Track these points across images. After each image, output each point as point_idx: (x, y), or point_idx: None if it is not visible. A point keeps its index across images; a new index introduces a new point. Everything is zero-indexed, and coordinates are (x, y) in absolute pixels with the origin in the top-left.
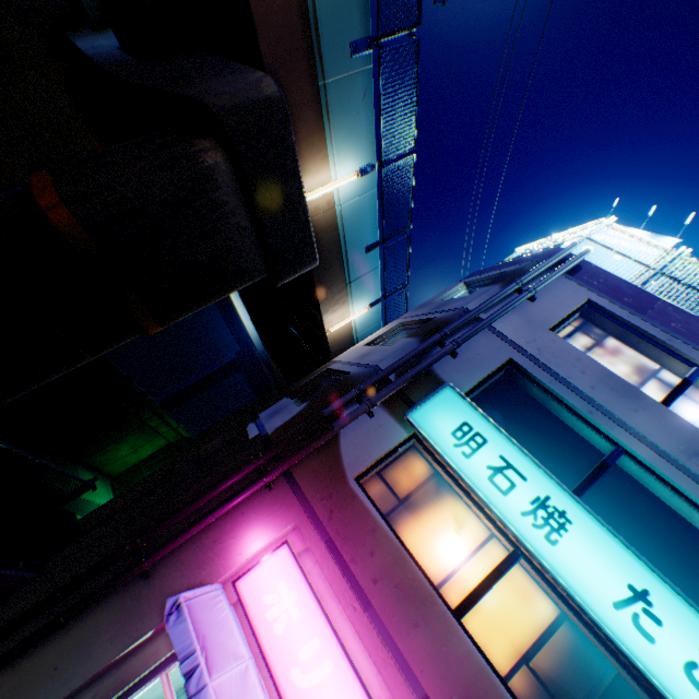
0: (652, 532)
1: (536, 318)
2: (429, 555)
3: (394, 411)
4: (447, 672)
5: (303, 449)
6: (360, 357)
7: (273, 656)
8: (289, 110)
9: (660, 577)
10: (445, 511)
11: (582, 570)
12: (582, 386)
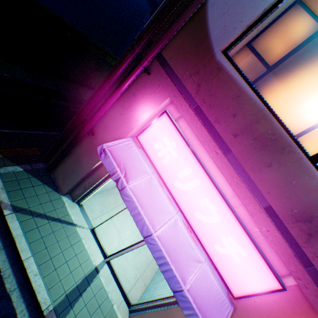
0: None
1: None
2: (290, 115)
3: None
4: (291, 197)
5: (168, 29)
6: None
7: (163, 175)
8: None
9: None
10: None
11: None
12: None
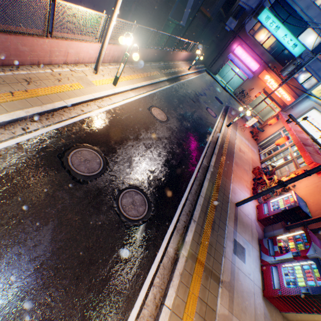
0: (294, 24)
1: None
2: (258, 40)
3: (254, 18)
4: (259, 52)
5: (239, 32)
6: (247, 2)
7: (239, 57)
8: None
9: (289, 32)
10: (262, 32)
11: (279, 35)
12: None
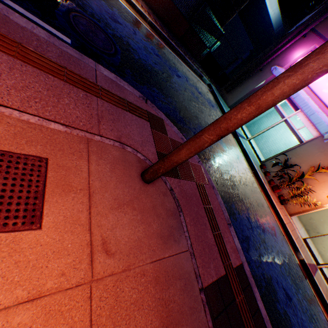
0: None
1: None
2: None
3: None
4: None
5: (321, 17)
6: None
7: None
8: None
9: None
10: None
11: None
12: None
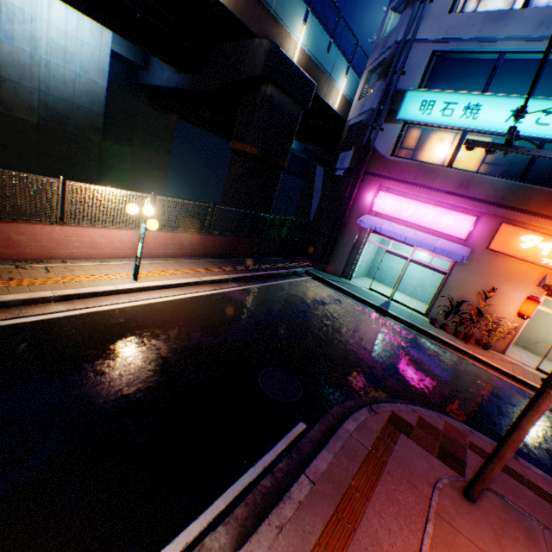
0: (528, 80)
1: (438, 13)
2: (432, 159)
3: (390, 121)
4: (450, 182)
5: (365, 161)
6: (361, 110)
7: (395, 216)
8: (270, 39)
9: (522, 99)
10: (431, 141)
11: (489, 120)
12: (474, 35)
